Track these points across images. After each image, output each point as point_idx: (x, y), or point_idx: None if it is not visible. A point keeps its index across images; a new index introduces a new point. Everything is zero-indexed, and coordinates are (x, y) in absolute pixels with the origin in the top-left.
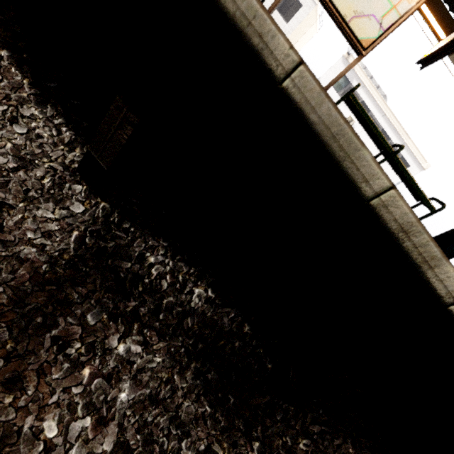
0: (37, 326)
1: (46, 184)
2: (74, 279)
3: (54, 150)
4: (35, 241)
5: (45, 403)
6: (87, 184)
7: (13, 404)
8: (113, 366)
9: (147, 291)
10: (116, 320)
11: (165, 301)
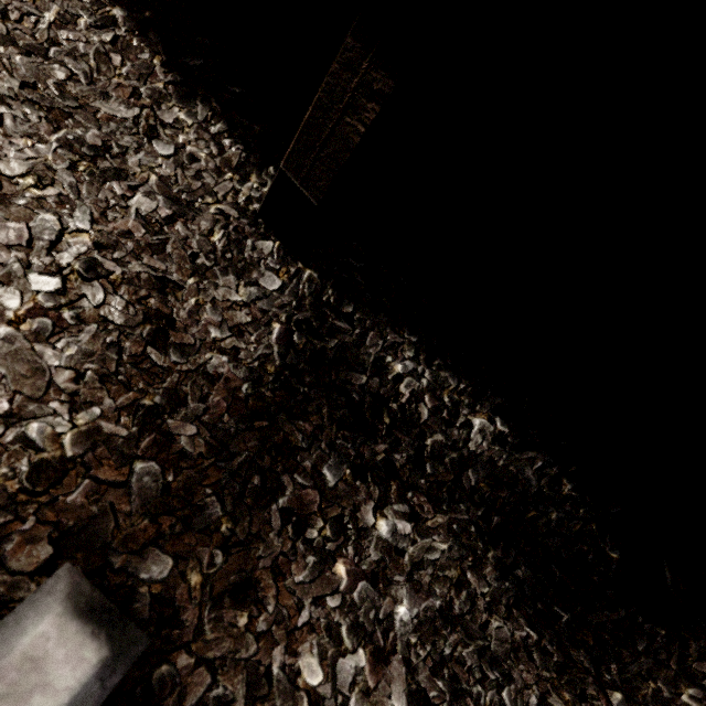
0: (256, 492)
1: (217, 244)
2: (290, 407)
3: (218, 182)
4: (222, 343)
5: (292, 624)
6: (277, 239)
7: (249, 628)
8: (377, 559)
9: (398, 425)
10: (364, 478)
11: (429, 442)
